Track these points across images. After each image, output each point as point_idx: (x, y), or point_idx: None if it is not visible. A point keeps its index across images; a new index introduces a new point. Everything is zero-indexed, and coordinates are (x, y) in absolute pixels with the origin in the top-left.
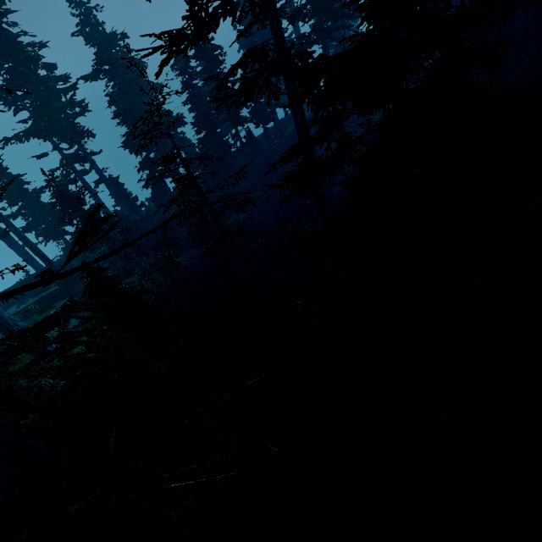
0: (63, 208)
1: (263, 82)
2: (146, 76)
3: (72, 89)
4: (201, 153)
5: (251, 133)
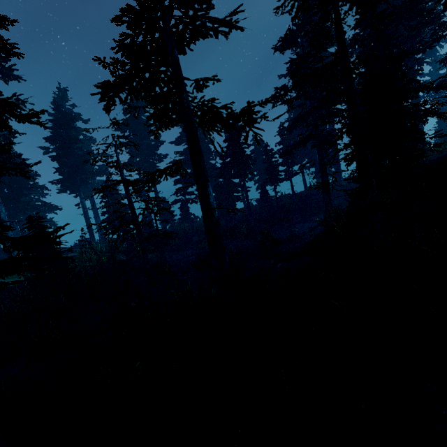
0: (107, 200)
1: (155, 113)
2: (207, 145)
3: (158, 146)
4: (214, 192)
5: (264, 187)
